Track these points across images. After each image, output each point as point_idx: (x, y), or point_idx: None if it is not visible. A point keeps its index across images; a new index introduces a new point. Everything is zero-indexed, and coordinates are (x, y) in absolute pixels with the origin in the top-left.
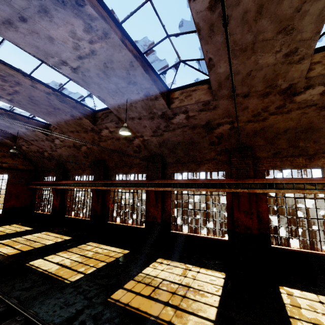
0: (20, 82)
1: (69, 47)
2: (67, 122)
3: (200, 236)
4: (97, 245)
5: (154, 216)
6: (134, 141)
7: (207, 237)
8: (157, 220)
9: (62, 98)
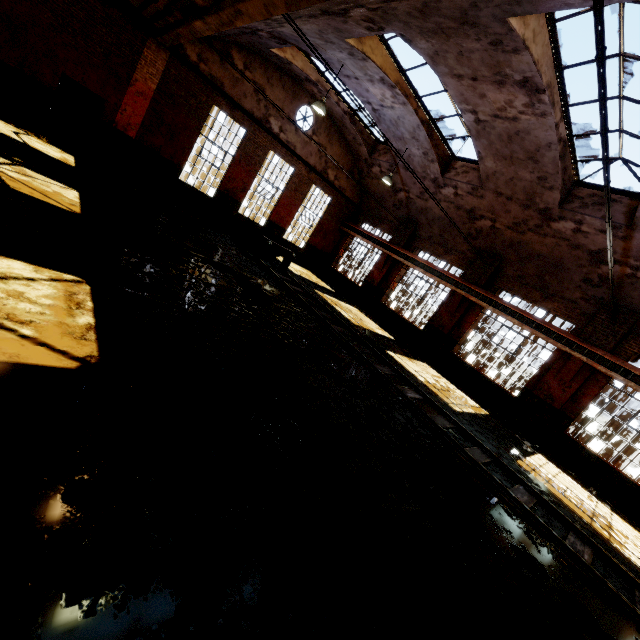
0: (549, 115)
1: None
2: (515, 179)
3: (622, 473)
4: (438, 374)
5: (552, 394)
6: (606, 266)
7: (637, 482)
8: (554, 404)
9: (565, 150)
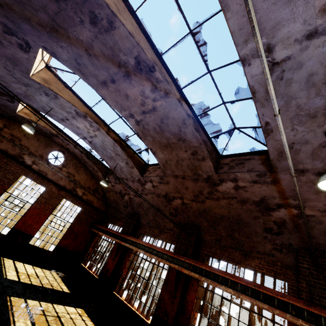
0: (170, 93)
1: (315, 7)
2: (180, 161)
3: None
4: None
5: None
6: (274, 211)
7: None
8: None
9: (197, 126)
